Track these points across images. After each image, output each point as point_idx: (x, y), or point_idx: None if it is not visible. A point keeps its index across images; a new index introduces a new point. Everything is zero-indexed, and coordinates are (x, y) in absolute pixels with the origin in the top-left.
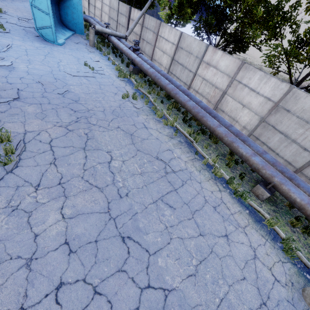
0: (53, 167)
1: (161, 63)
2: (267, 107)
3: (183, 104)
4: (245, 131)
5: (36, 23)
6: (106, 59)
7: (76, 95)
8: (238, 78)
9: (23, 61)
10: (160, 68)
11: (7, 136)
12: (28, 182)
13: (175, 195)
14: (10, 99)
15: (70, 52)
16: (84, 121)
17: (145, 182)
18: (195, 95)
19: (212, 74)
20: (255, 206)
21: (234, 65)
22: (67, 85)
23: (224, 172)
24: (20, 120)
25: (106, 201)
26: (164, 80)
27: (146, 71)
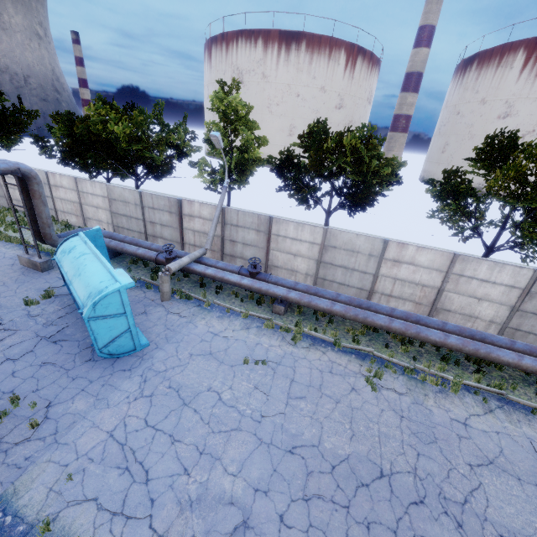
0: None
1: (294, 269)
2: (514, 295)
3: (440, 344)
4: (495, 326)
5: (96, 342)
6: (223, 313)
7: (361, 458)
8: (456, 271)
9: (202, 466)
10: (294, 275)
11: None
12: None
13: None
14: None
15: (178, 347)
16: (458, 511)
17: None
18: (388, 300)
19: (409, 272)
20: None
21: (442, 258)
22: (322, 449)
23: None
24: None
25: None
26: (377, 316)
27: (327, 310)
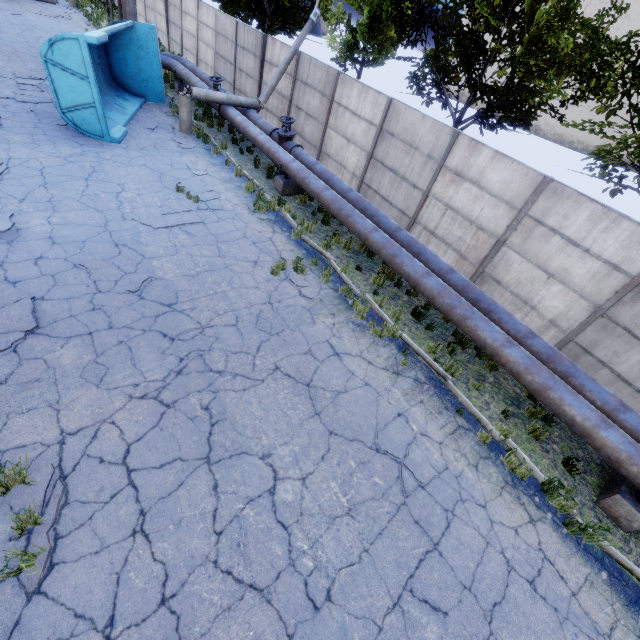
0: (141, 544)
1: (343, 163)
2: (611, 284)
3: (413, 282)
4: (554, 332)
5: (58, 98)
6: (222, 164)
7: (170, 287)
8: (535, 212)
9: (37, 205)
10: (341, 173)
11: (21, 476)
12: (85, 617)
13: (438, 564)
14: (18, 334)
15: (142, 156)
16: (196, 368)
17: (363, 538)
18: (428, 239)
19: (469, 199)
20: (618, 556)
21: (523, 182)
22: (145, 261)
23: (529, 456)
24: (47, 400)
25: (283, 633)
26: (363, 219)
27: (316, 195)
